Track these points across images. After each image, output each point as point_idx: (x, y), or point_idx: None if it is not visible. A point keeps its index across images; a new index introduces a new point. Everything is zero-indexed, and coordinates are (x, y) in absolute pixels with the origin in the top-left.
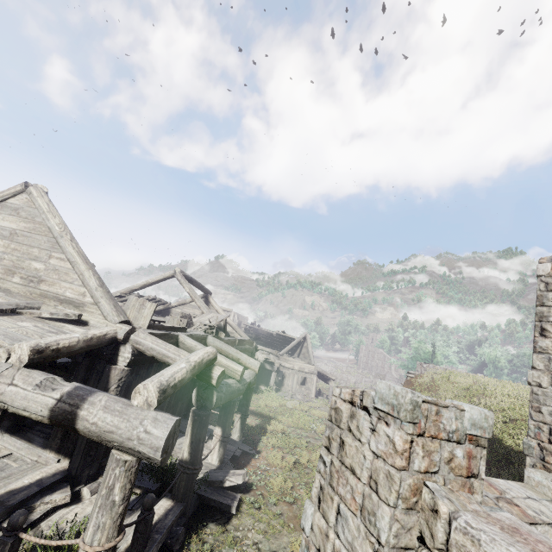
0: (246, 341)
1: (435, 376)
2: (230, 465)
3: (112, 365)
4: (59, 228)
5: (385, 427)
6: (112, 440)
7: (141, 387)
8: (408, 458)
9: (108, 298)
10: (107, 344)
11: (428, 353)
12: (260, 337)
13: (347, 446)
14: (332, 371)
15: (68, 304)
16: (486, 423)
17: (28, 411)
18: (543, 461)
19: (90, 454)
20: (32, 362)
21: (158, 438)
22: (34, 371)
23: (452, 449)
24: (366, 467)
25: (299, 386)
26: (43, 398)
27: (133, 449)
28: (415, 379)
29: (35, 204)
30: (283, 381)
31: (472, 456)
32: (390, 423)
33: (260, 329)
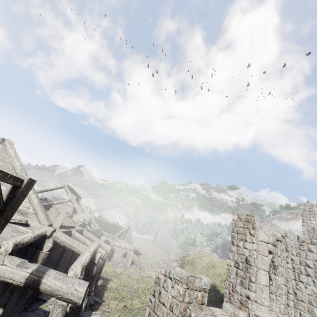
0: (98, 230)
1: (195, 256)
2: (89, 309)
3: (40, 250)
4: (20, 168)
5: (177, 285)
6: (58, 294)
7: (74, 267)
8: (183, 297)
9: (43, 211)
10: (40, 238)
11: (192, 239)
12: (103, 225)
13: (162, 294)
14: (140, 247)
15: (17, 212)
16: (208, 283)
17: (12, 280)
18: (230, 299)
19: (18, 304)
20: (11, 251)
21: (81, 293)
22: (13, 256)
23: (197, 294)
24: (169, 302)
25: (122, 258)
26: (22, 272)
27: (68, 299)
28: (185, 257)
29: (7, 152)
30: (113, 254)
31: (203, 296)
32: (179, 284)
33: (104, 220)
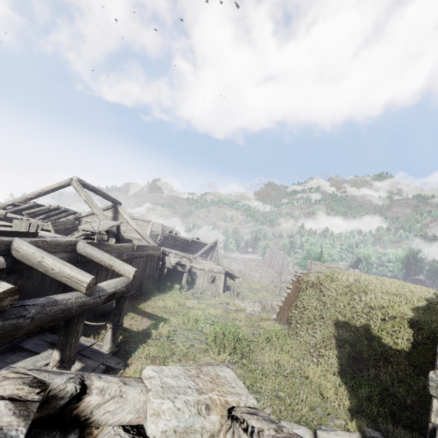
0: (149, 247)
1: (320, 275)
2: None
3: None
4: None
5: None
6: None
7: None
8: None
9: None
10: None
11: (317, 253)
12: (178, 243)
13: None
14: (243, 269)
15: None
16: None
17: None
18: None
19: None
20: None
21: None
22: None
23: None
24: None
25: (209, 284)
26: None
27: None
28: (302, 278)
29: None
30: (195, 280)
31: None
32: None
33: (177, 237)
